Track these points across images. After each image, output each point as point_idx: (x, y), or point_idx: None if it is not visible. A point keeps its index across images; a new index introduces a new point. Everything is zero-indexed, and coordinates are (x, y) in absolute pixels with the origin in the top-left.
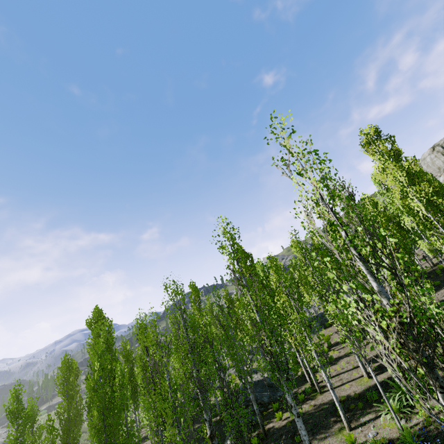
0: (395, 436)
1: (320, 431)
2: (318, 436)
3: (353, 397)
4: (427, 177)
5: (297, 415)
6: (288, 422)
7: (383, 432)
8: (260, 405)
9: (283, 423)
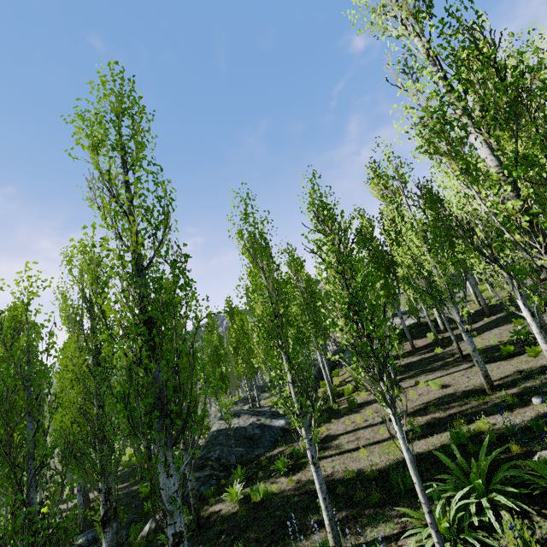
0: None
1: (285, 541)
2: None
3: (367, 477)
4: None
5: (173, 539)
6: (243, 509)
7: None
8: (222, 467)
9: (236, 508)
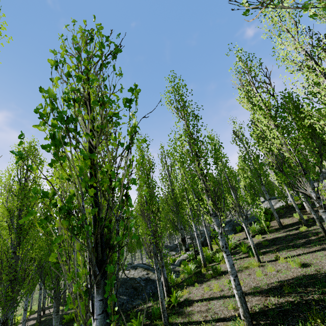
0: None
1: None
2: None
3: None
4: None
5: None
6: None
7: None
8: None
9: None
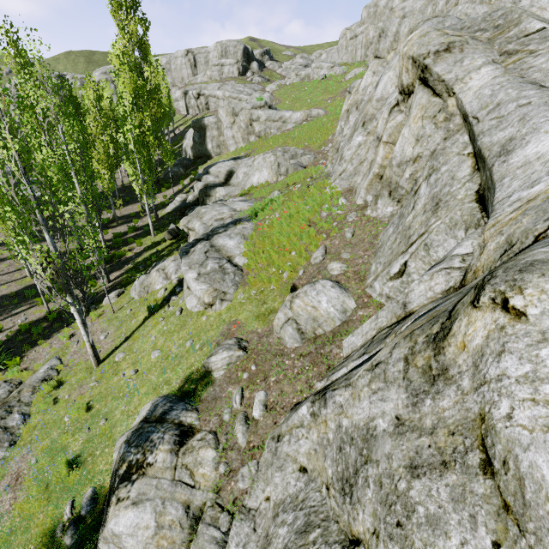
0: (42, 317)
1: None
2: None
3: (9, 296)
4: (165, 90)
5: None
6: None
7: (33, 317)
8: None
9: None
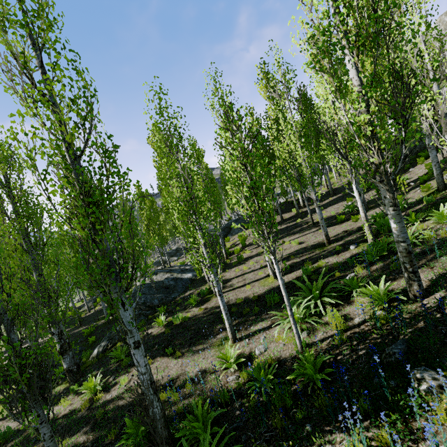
0: (289, 355)
1: (200, 341)
2: (195, 348)
3: (251, 300)
4: None
5: (134, 345)
6: (168, 329)
7: (275, 349)
8: (148, 308)
9: (163, 329)
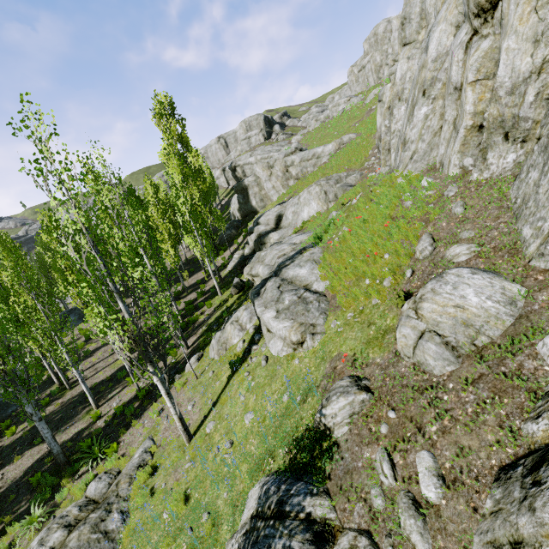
0: (133, 396)
1: (67, 423)
2: (64, 428)
3: (105, 381)
4: (207, 170)
5: (39, 420)
6: (26, 432)
7: (126, 397)
8: None
9: (18, 436)
